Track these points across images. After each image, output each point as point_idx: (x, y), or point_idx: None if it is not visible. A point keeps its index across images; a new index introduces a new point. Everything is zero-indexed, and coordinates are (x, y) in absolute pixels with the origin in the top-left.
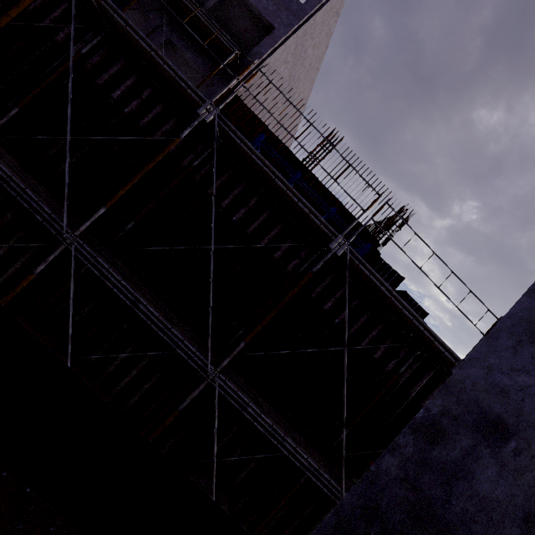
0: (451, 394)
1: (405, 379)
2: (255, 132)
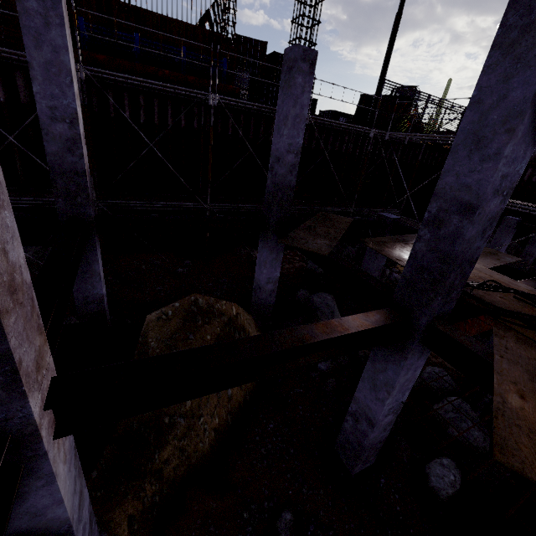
0: (272, 157)
1: None
2: None
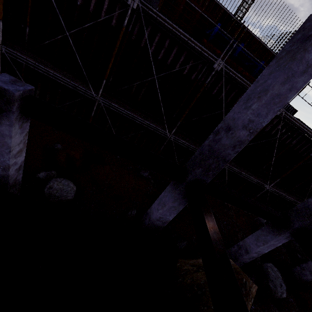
0: None
1: (293, 144)
2: (200, 2)
